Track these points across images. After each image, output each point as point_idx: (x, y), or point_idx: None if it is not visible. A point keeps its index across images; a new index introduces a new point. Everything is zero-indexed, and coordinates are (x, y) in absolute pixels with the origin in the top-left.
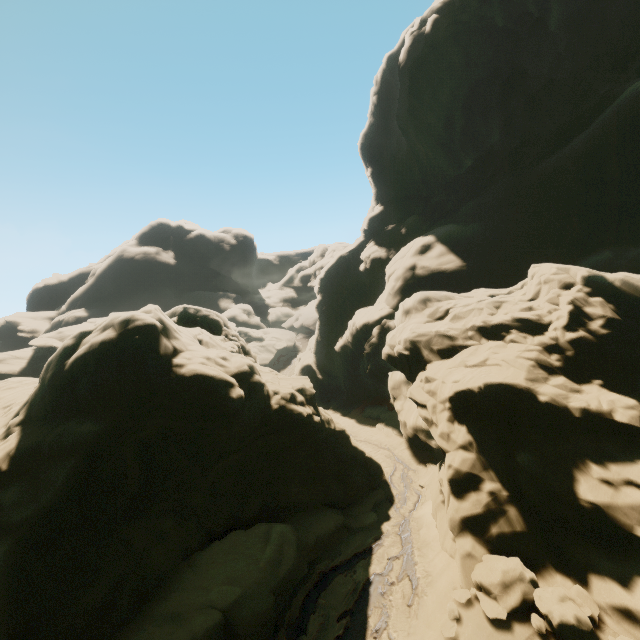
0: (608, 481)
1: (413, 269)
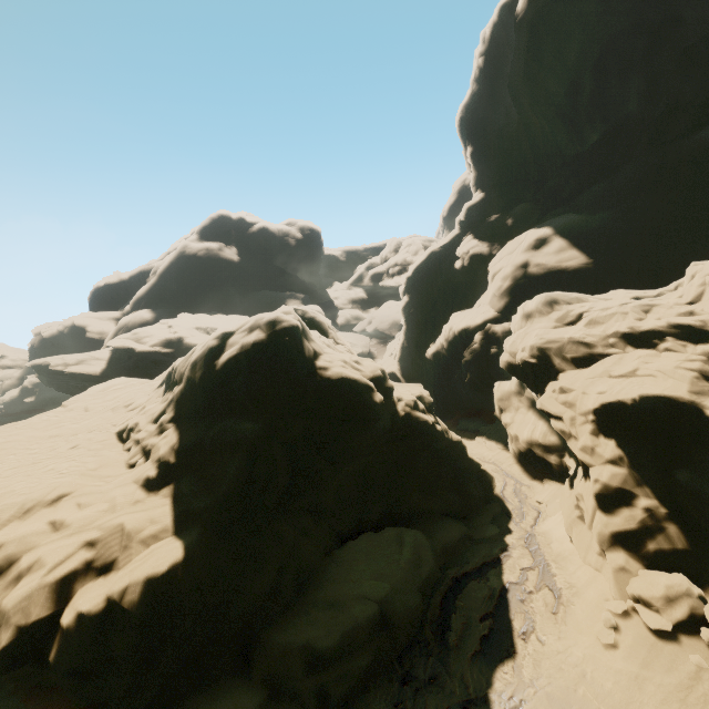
0: None
1: (525, 267)
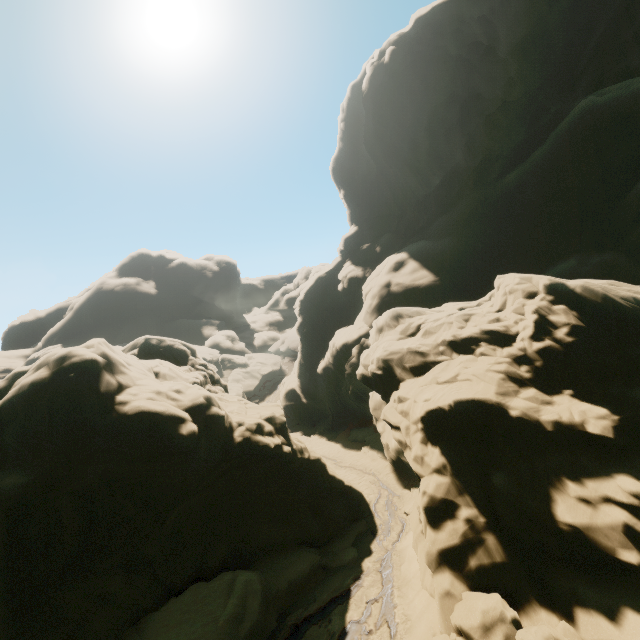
0: (586, 499)
1: (388, 286)
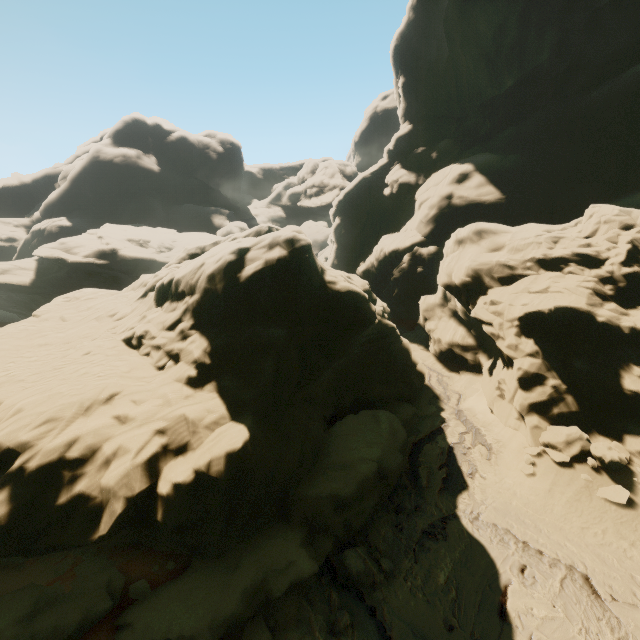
0: None
1: (449, 198)
